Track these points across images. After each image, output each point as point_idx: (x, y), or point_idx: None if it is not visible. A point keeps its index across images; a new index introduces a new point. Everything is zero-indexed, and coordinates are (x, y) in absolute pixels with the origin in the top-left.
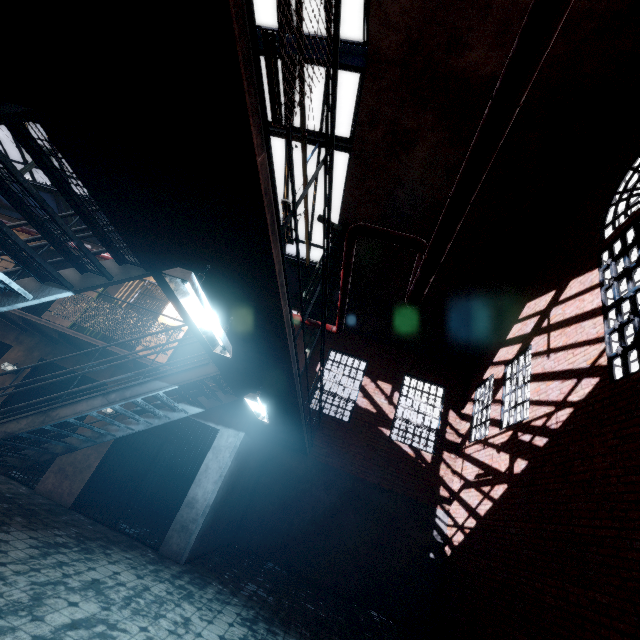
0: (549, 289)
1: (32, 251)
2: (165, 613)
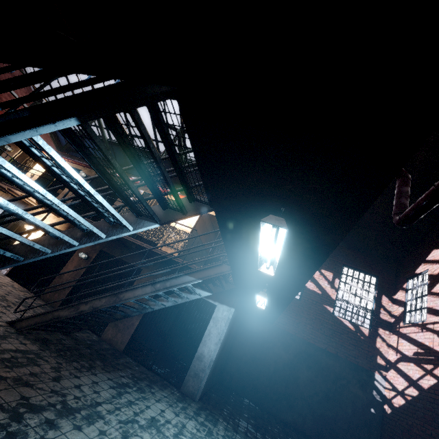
0: None
1: (142, 198)
2: None
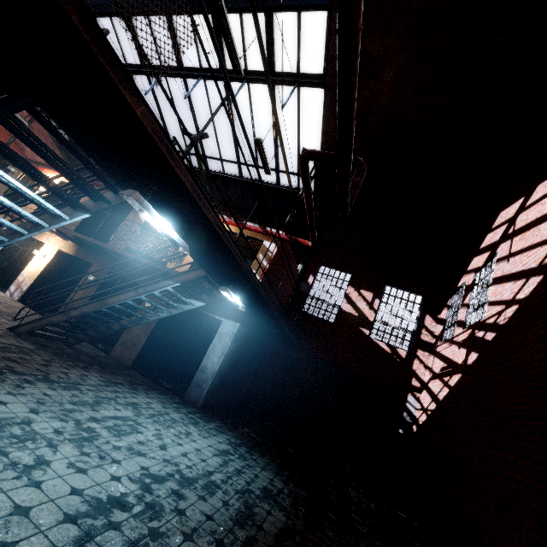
0: (519, 196)
1: (60, 188)
2: (175, 426)
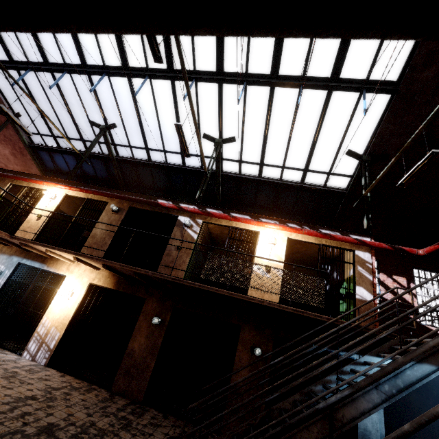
0: None
1: None
2: None
